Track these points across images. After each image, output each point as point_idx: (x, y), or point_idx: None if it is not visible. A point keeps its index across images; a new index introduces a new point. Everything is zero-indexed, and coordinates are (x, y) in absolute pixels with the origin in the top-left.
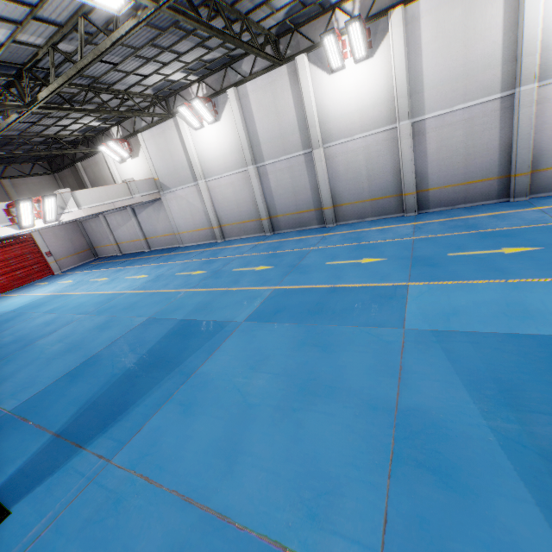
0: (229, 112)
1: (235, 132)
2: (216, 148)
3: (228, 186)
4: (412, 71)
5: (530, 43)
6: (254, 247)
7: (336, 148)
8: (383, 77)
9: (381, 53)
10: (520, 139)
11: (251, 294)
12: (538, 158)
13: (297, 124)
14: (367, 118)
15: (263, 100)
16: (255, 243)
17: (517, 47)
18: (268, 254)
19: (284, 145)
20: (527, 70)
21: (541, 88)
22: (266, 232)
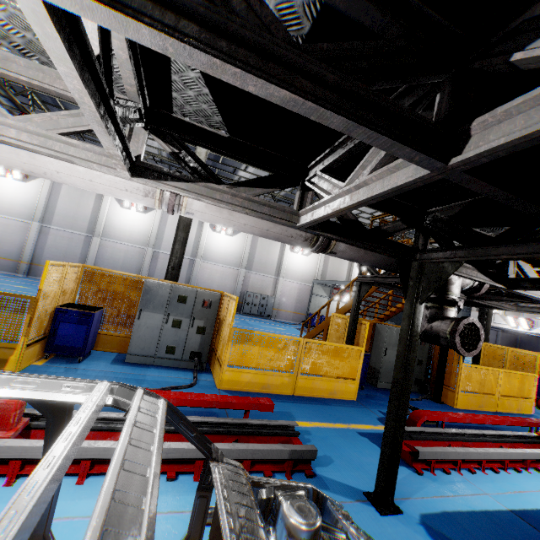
0: (40, 183)
1: (36, 196)
2: (10, 196)
3: (1, 225)
4: (161, 230)
5: (202, 245)
6: (7, 277)
7: (109, 243)
8: (147, 224)
9: (150, 215)
10: (193, 278)
11: (18, 292)
12: None
13: (89, 218)
14: (133, 237)
15: (72, 193)
16: (8, 276)
17: (198, 244)
18: (26, 283)
19: (73, 224)
20: (199, 254)
21: (203, 262)
22: (21, 273)
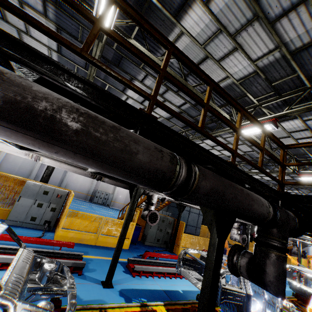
0: None
1: None
2: None
3: None
4: None
5: None
6: None
7: None
8: None
9: None
10: (65, 179)
11: None
12: (67, 186)
13: None
14: None
15: None
16: None
17: None
18: None
19: None
20: None
21: None
22: None
